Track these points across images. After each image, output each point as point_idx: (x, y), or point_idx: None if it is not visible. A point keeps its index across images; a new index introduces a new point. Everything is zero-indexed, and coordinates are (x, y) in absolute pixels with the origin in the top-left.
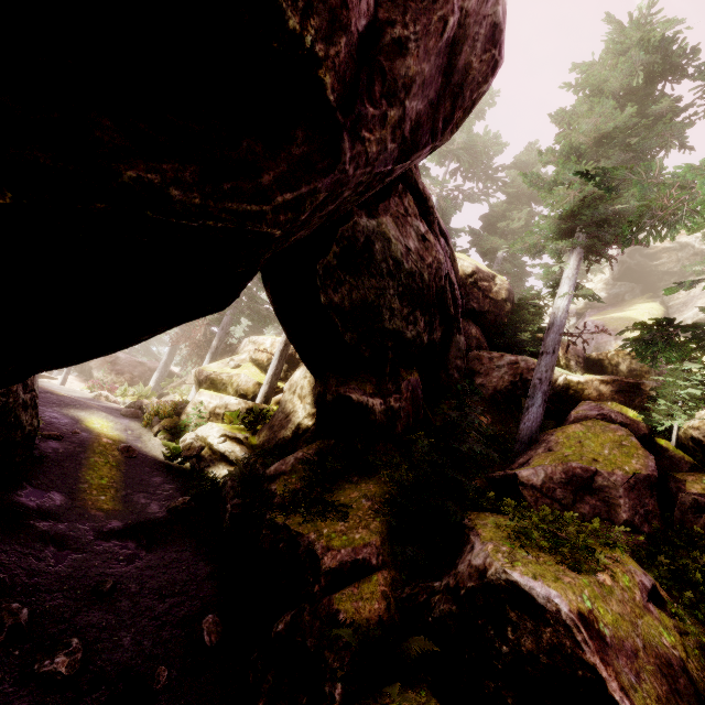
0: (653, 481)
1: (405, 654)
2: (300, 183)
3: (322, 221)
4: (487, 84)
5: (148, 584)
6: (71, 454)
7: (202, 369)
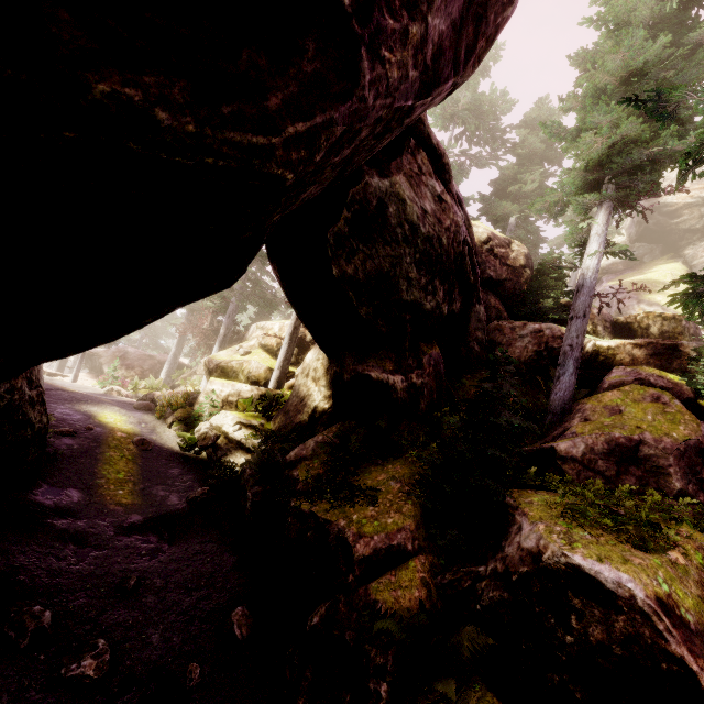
0: None
1: (458, 649)
2: (313, 110)
3: (333, 176)
4: (512, 6)
5: (173, 578)
6: (85, 450)
7: (211, 358)
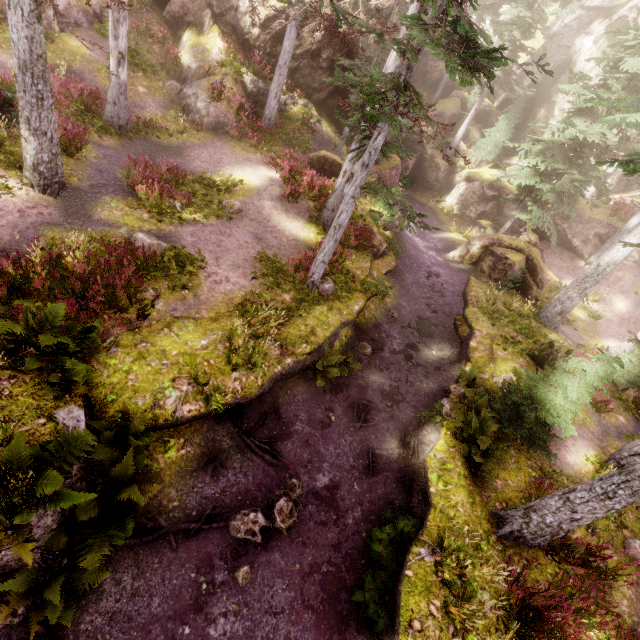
0: (456, 116)
1: None
2: None
3: None
4: None
5: None
6: None
7: None
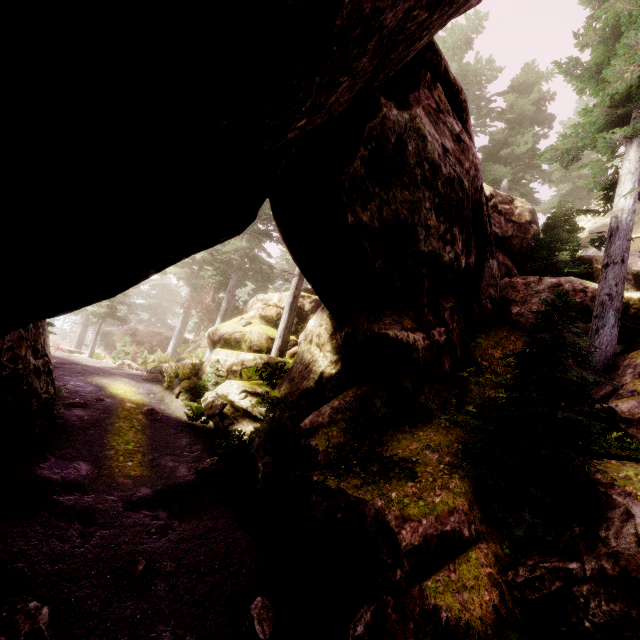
0: None
1: None
2: None
3: (364, 80)
4: None
5: (184, 560)
6: (95, 421)
7: (214, 330)
